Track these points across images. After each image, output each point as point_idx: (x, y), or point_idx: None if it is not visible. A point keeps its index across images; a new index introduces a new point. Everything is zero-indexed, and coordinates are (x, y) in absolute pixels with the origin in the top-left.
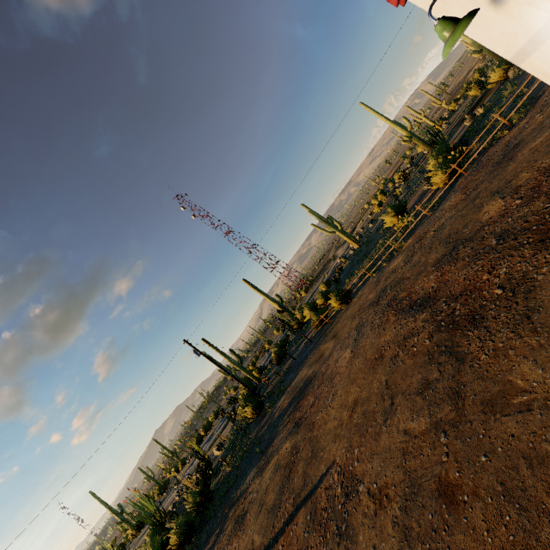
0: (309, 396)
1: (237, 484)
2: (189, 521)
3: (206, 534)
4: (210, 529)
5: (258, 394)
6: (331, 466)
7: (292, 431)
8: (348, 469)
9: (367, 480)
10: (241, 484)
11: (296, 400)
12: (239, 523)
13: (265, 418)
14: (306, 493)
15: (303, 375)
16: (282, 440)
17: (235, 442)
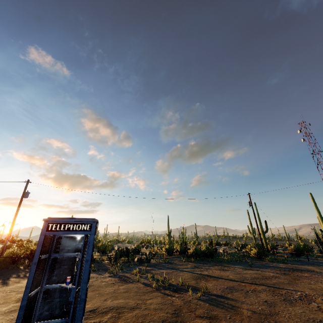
0: (306, 273)
1: (228, 263)
2: (199, 252)
3: (203, 262)
4: (206, 263)
5: (265, 251)
6: (298, 290)
7: (278, 273)
8: (311, 297)
9: (321, 305)
10: (230, 264)
11: (292, 269)
12: (223, 269)
13: (261, 261)
14: (271, 286)
15: (309, 267)
16: (268, 271)
17: (235, 254)
